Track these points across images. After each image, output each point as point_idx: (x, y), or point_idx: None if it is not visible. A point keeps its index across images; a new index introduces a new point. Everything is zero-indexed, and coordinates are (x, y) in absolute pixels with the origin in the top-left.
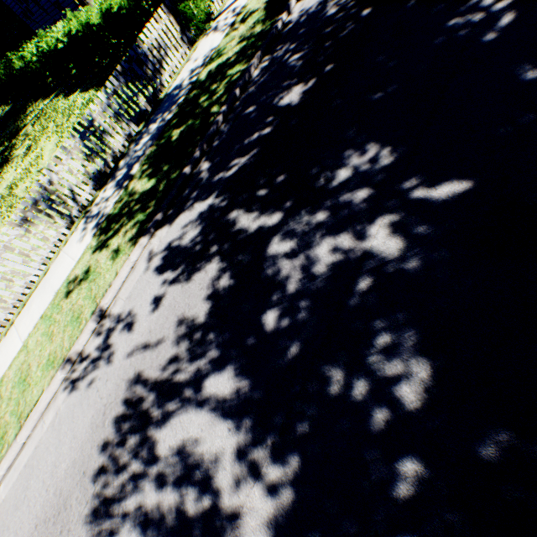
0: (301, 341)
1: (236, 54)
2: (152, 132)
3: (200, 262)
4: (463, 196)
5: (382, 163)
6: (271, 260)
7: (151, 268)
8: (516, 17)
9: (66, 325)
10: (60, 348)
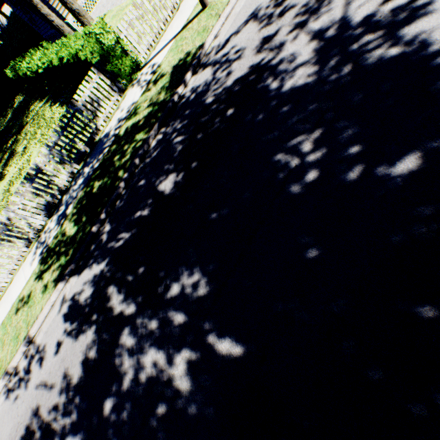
0: (118, 439)
1: (144, 117)
2: (85, 176)
3: (86, 324)
4: (235, 361)
5: (199, 292)
6: (120, 349)
7: (62, 311)
8: (319, 176)
9: (11, 340)
10: (5, 359)
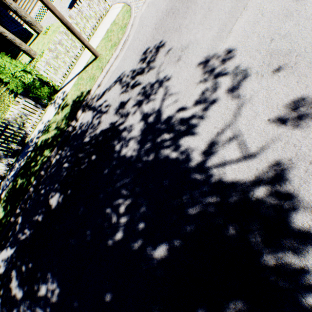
0: None
1: (52, 137)
2: (15, 170)
3: None
4: None
5: (53, 298)
6: None
7: None
8: (123, 237)
9: None
10: None
